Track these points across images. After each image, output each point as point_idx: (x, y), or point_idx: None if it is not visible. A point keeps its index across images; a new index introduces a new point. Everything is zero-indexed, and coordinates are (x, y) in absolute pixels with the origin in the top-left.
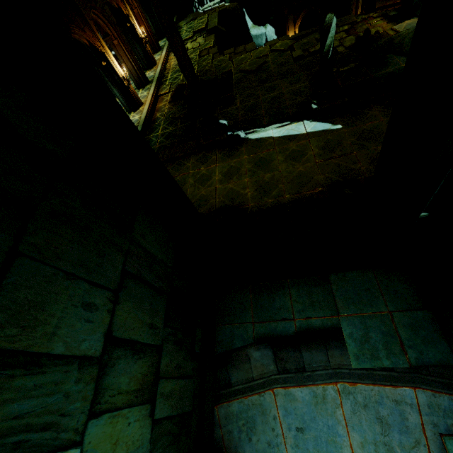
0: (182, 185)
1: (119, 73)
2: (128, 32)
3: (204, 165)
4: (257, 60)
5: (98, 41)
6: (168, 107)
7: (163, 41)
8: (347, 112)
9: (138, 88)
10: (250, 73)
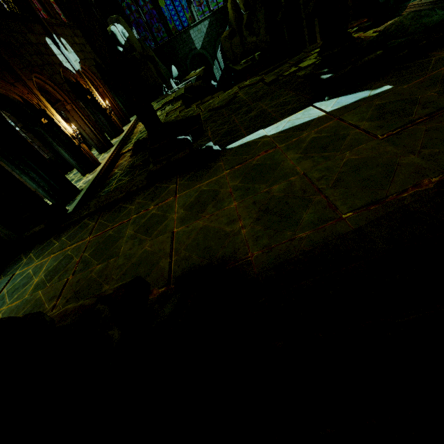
0: (113, 241)
1: (67, 131)
2: (90, 105)
3: (154, 202)
4: (227, 97)
5: (36, 98)
6: (129, 161)
7: (134, 116)
8: (386, 73)
9: (100, 153)
10: (221, 109)
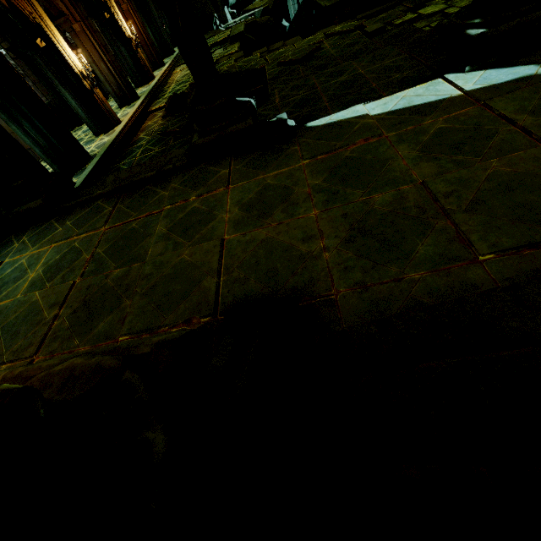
0: (138, 239)
1: (74, 65)
2: (108, 28)
3: (197, 191)
4: (306, 47)
5: (27, 3)
6: (160, 124)
7: (169, 58)
8: None
9: (120, 106)
10: (296, 64)
